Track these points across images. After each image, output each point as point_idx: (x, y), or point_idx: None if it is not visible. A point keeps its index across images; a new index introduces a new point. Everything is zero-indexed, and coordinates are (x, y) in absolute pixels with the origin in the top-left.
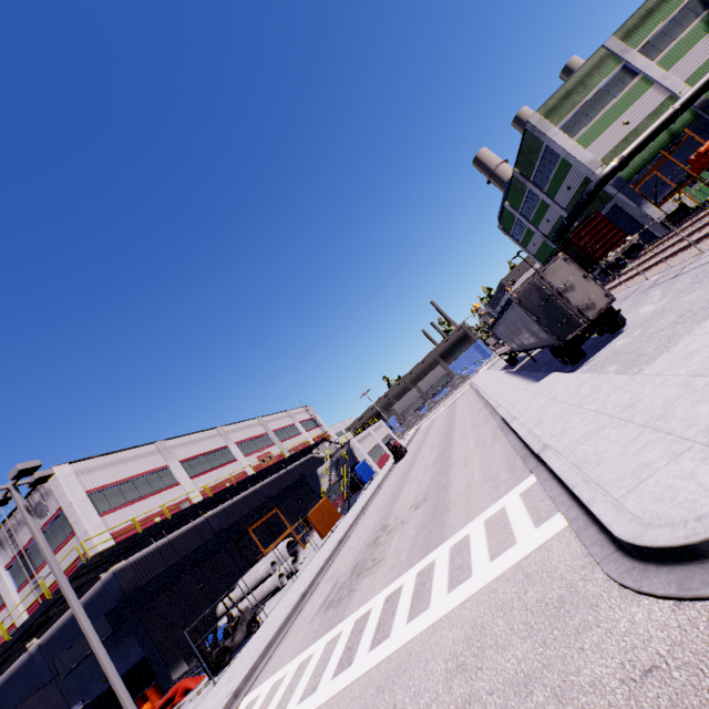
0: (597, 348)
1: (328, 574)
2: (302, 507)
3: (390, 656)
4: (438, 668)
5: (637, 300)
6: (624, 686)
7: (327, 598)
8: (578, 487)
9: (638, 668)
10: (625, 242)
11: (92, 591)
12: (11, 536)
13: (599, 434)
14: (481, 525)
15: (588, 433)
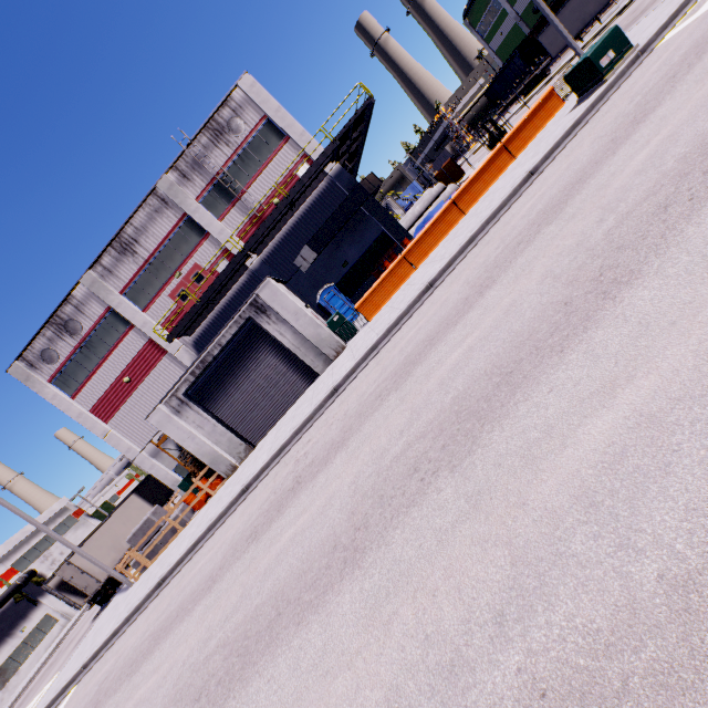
0: None
1: None
2: None
3: None
4: None
5: None
6: None
7: None
8: None
9: None
10: None
11: (316, 193)
12: (197, 165)
13: None
14: None
15: None
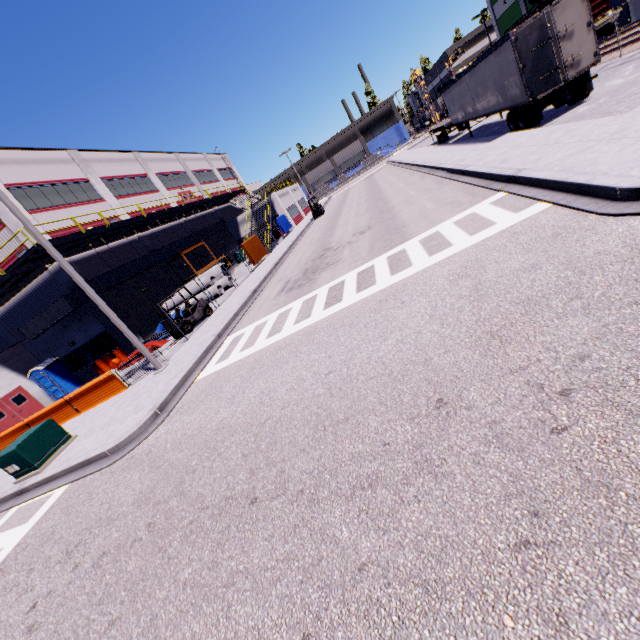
0: (554, 117)
1: (274, 280)
2: (223, 248)
3: (383, 290)
4: (439, 282)
5: (604, 77)
6: (626, 248)
7: (284, 288)
8: (573, 178)
9: (638, 240)
10: (603, 18)
11: (40, 279)
12: None
13: (587, 151)
14: (450, 225)
15: (573, 154)
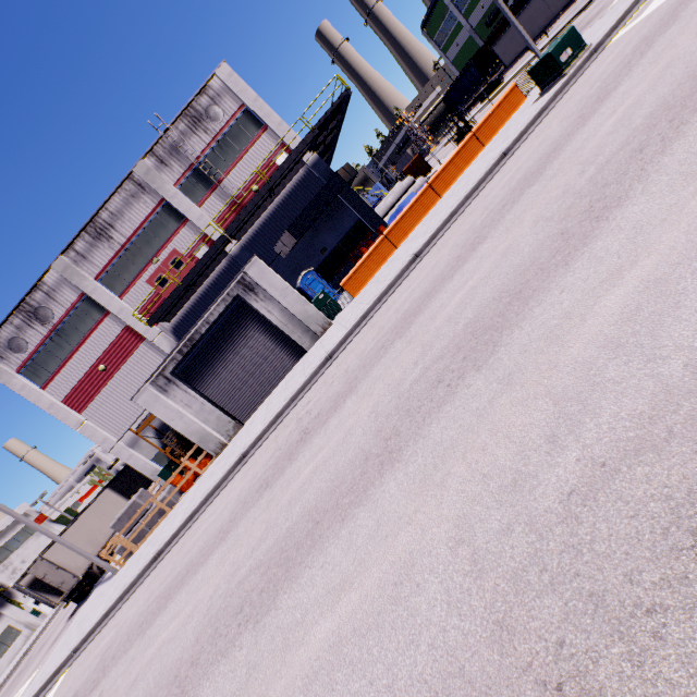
0: None
1: None
2: None
3: None
4: None
5: None
6: None
7: None
8: None
9: None
10: None
11: (294, 181)
12: (175, 151)
13: None
14: None
15: None
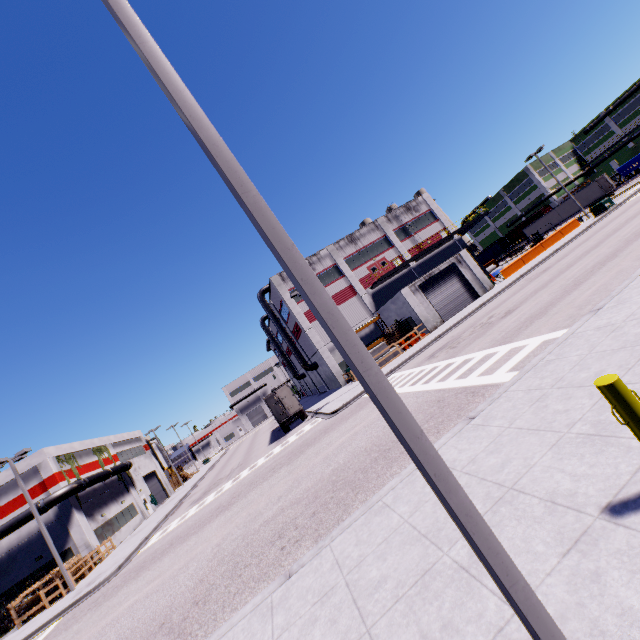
0: None
1: None
2: None
3: None
4: None
5: None
6: None
7: None
8: None
9: None
10: None
11: (447, 244)
12: (396, 218)
13: None
14: None
15: None
